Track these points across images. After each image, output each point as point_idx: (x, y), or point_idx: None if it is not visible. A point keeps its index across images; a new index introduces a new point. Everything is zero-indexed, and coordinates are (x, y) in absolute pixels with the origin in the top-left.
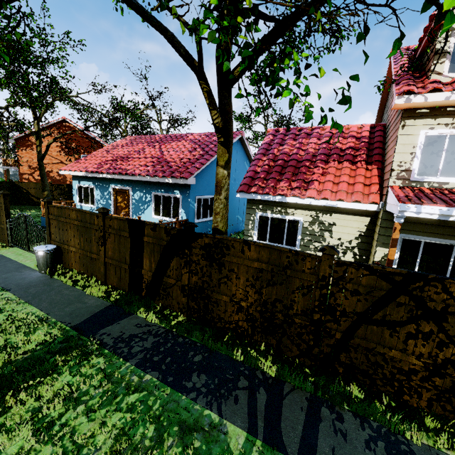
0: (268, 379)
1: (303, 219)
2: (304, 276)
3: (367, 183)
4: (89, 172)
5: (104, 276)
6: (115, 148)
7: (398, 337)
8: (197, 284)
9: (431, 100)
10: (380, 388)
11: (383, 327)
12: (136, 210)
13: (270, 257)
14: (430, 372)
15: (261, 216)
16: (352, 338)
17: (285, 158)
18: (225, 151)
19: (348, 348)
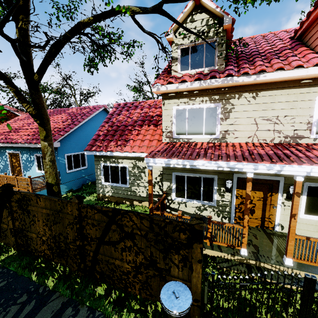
0: (45, 292)
1: (128, 165)
2: (68, 216)
3: (160, 139)
4: None
5: None
6: (15, 121)
7: (118, 251)
8: (19, 227)
9: (170, 89)
10: (117, 285)
11: (111, 245)
12: (26, 167)
13: (51, 205)
14: (136, 272)
15: (104, 165)
16: (98, 255)
17: (118, 124)
18: (42, 129)
19: (98, 261)
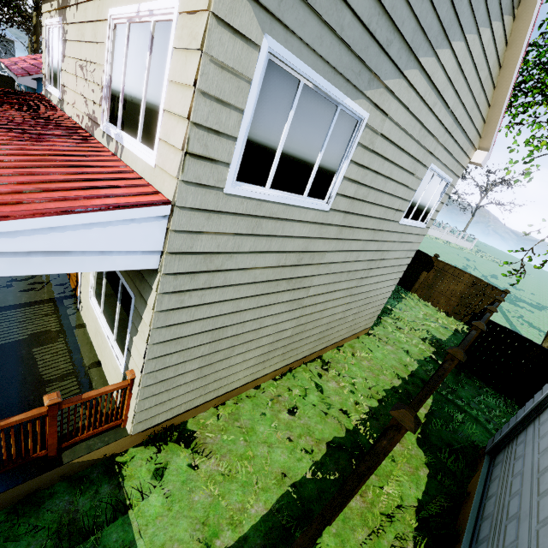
0: None
1: None
2: None
3: None
4: (4, 65)
5: None
6: None
7: None
8: None
9: None
10: None
11: None
12: None
13: None
14: None
15: None
16: None
17: None
18: None
19: None
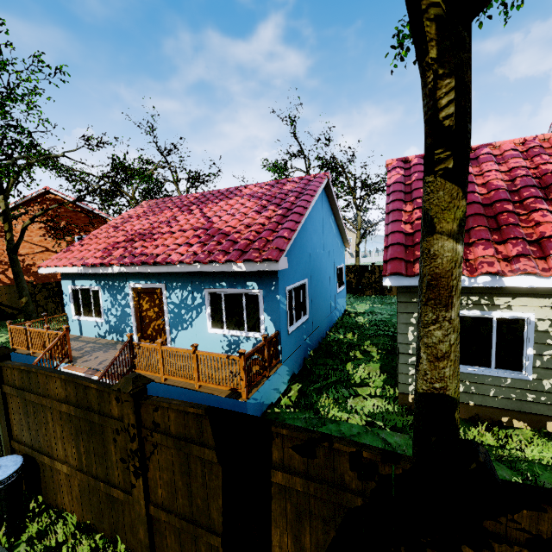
0: None
1: (536, 315)
2: None
3: None
4: (89, 266)
5: (148, 551)
6: (127, 221)
7: None
8: None
9: None
10: None
11: None
12: (177, 321)
13: None
14: None
15: None
16: None
17: None
18: (457, 194)
19: None
